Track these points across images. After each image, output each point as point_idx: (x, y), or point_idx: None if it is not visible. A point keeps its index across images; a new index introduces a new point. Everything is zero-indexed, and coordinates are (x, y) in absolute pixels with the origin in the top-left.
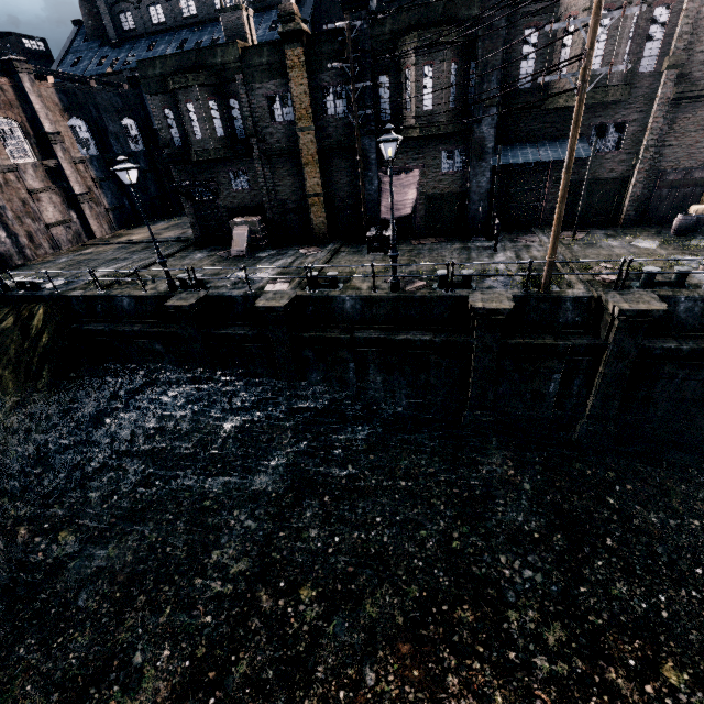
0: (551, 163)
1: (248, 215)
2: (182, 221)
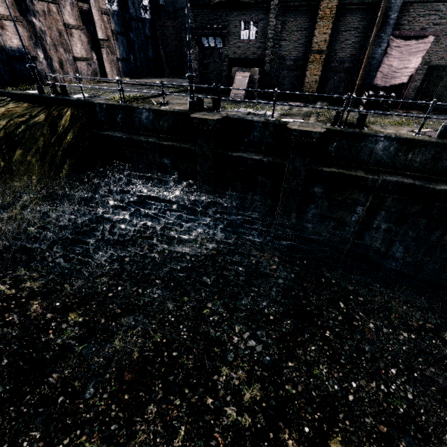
0: None
1: (245, 66)
2: (170, 80)
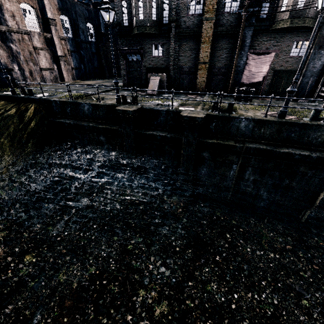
0: None
1: (157, 72)
2: (110, 80)
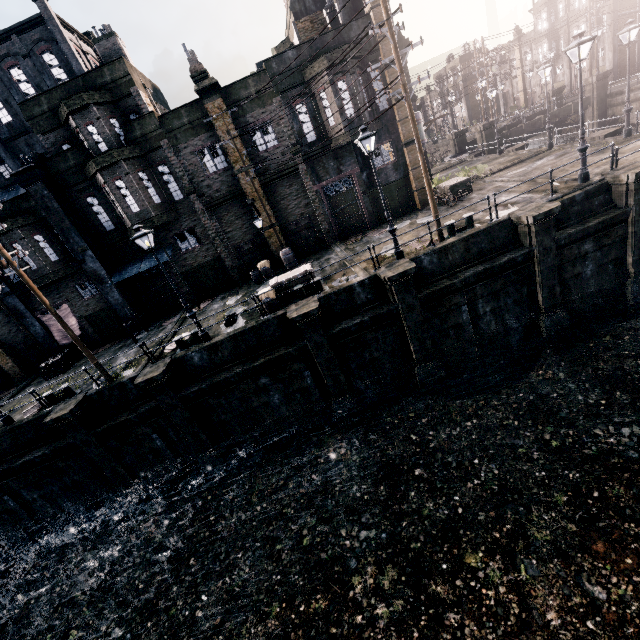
0: (164, 265)
1: None
2: None
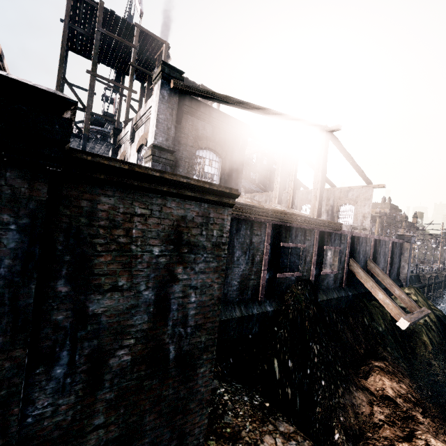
0: None
1: None
2: None
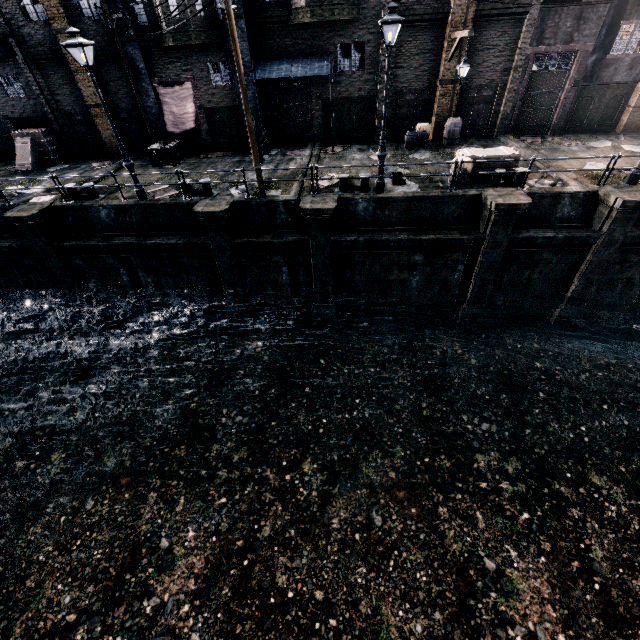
0: (311, 80)
1: (35, 126)
2: None
